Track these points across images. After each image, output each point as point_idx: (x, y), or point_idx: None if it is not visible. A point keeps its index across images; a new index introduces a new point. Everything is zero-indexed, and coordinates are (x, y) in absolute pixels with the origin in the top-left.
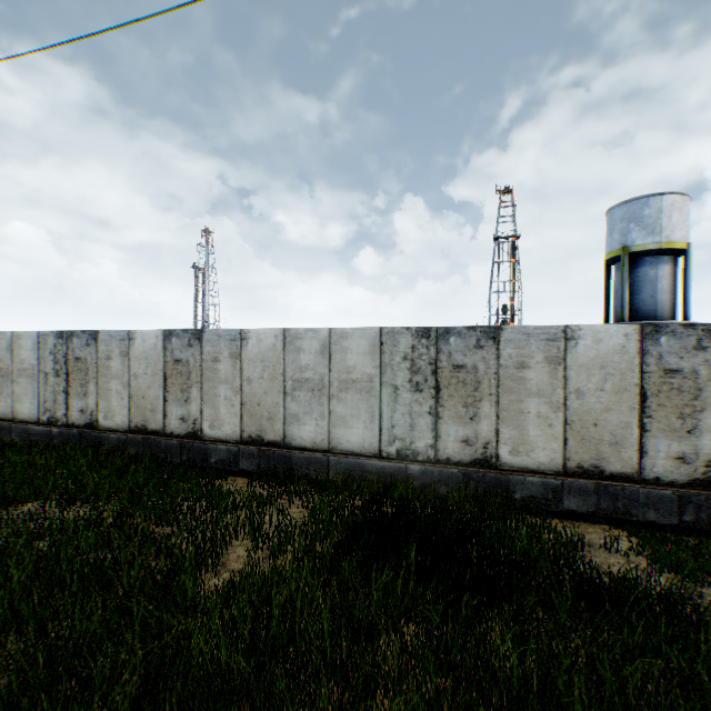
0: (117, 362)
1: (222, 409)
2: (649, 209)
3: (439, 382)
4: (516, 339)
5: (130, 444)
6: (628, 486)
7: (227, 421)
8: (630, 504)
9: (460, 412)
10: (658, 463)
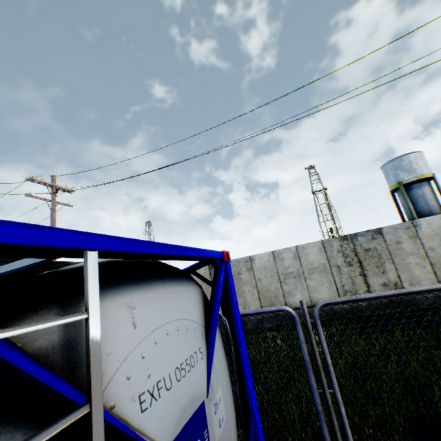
0: None
1: (248, 297)
2: (404, 162)
3: (359, 259)
4: (389, 231)
5: None
6: None
7: (252, 303)
8: None
9: (375, 271)
10: None
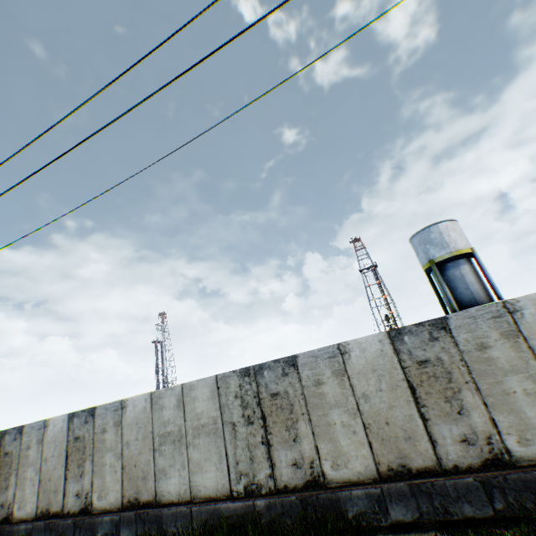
0: (34, 450)
1: (108, 476)
2: (433, 234)
3: (264, 411)
4: (308, 362)
5: (35, 532)
6: (435, 479)
7: (111, 488)
8: (445, 500)
9: (285, 436)
10: (450, 449)
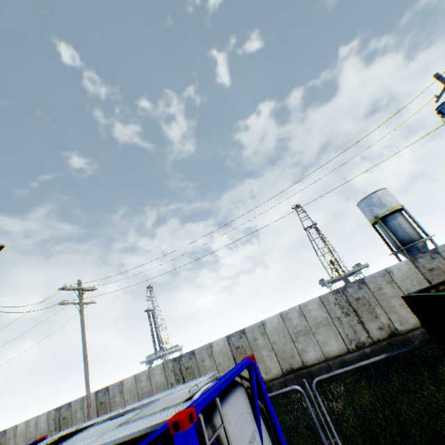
0: (207, 361)
1: (268, 361)
2: (374, 199)
3: (353, 308)
4: (371, 280)
5: None
6: None
7: (272, 367)
8: None
9: (369, 317)
10: None
